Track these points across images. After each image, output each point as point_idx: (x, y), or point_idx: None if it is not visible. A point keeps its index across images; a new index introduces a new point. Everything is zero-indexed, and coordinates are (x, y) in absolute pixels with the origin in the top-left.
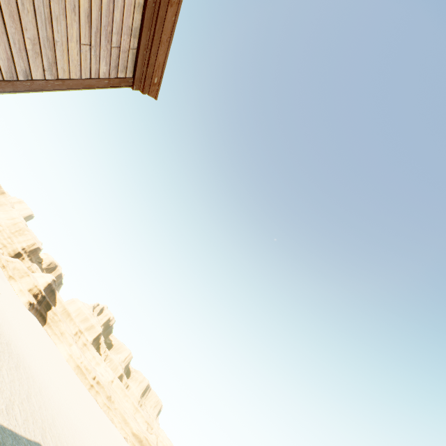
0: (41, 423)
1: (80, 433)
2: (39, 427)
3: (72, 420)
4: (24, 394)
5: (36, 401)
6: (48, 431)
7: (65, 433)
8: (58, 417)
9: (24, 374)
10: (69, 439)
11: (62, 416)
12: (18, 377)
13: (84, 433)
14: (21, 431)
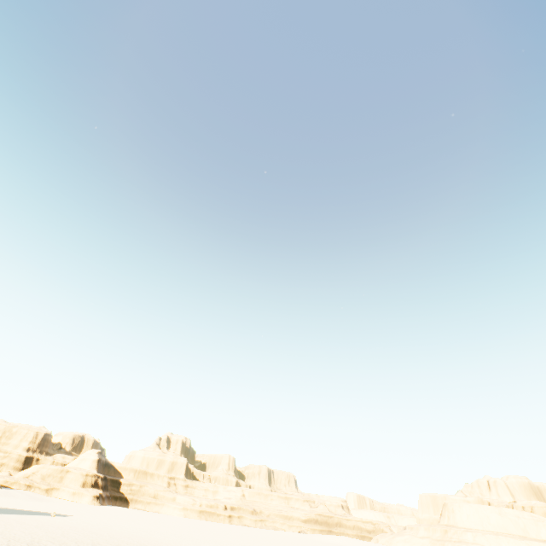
0: None
1: None
2: None
3: None
4: None
5: None
6: None
7: None
8: None
9: None
10: None
11: None
12: None
13: None
14: None
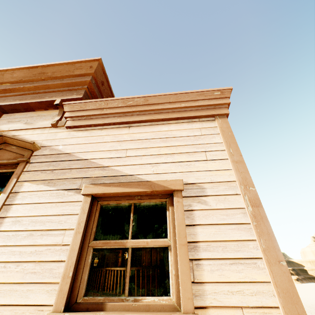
0: None
1: None
2: None
3: None
4: None
5: None
6: None
7: None
8: None
9: None
10: None
11: None
12: None
13: None
14: None
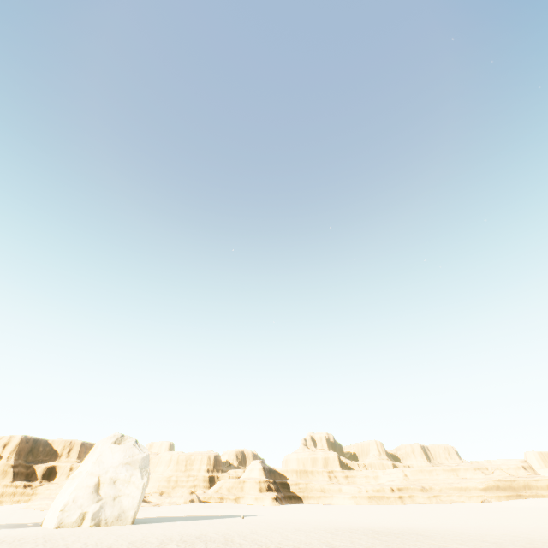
0: (539, 546)
1: (517, 526)
2: None
3: (492, 525)
4: (481, 543)
5: (486, 539)
6: None
7: (537, 535)
8: (499, 532)
9: (429, 534)
10: (547, 535)
11: (493, 529)
12: (443, 539)
13: (510, 523)
14: None
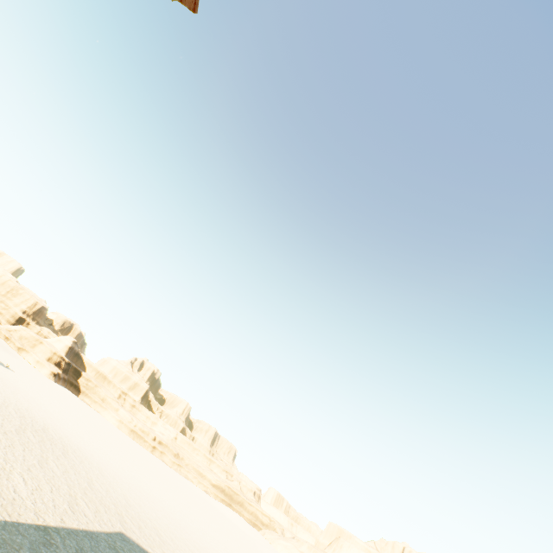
0: (114, 508)
1: (159, 503)
2: (114, 514)
3: (146, 492)
4: (83, 482)
5: (100, 486)
6: (125, 514)
7: (144, 510)
8: (131, 494)
9: (76, 459)
10: (150, 514)
11: (134, 492)
12: (70, 465)
13: (163, 501)
14: (96, 526)
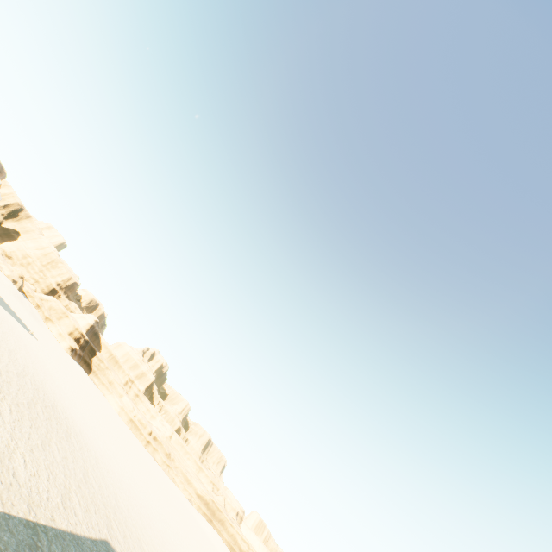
0: (104, 509)
1: (146, 508)
2: (102, 516)
3: (136, 493)
4: (79, 472)
5: (94, 479)
6: (113, 517)
7: (131, 515)
8: (121, 493)
9: (77, 444)
10: (136, 521)
11: (124, 490)
12: (70, 450)
13: (150, 506)
14: (84, 529)
